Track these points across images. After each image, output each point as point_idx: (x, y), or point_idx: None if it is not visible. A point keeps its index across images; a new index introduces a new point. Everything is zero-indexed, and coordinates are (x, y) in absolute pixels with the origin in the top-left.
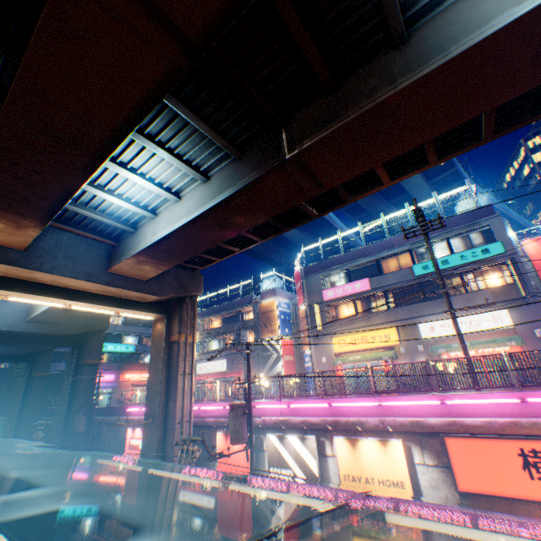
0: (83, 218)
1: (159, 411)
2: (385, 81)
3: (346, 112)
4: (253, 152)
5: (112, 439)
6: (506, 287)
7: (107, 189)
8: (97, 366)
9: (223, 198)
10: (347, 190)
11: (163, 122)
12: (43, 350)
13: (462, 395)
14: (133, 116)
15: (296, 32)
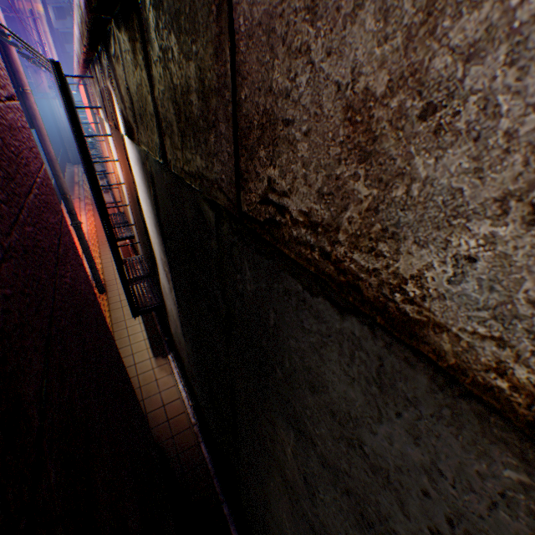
0: None
1: None
2: None
3: None
4: None
5: None
6: None
7: None
8: None
9: None
10: None
11: None
12: None
13: None
14: None
15: None
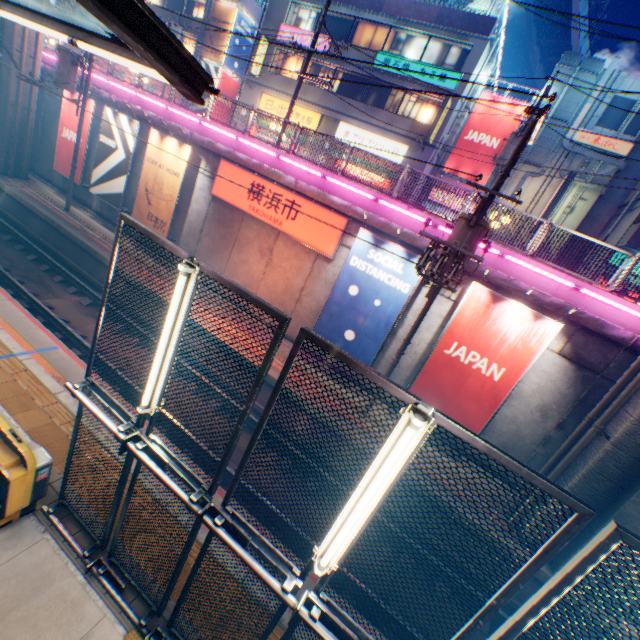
0: None
1: None
2: None
3: None
4: None
5: None
6: (424, 128)
7: None
8: None
9: None
10: None
11: None
12: None
13: (254, 142)
14: None
15: None
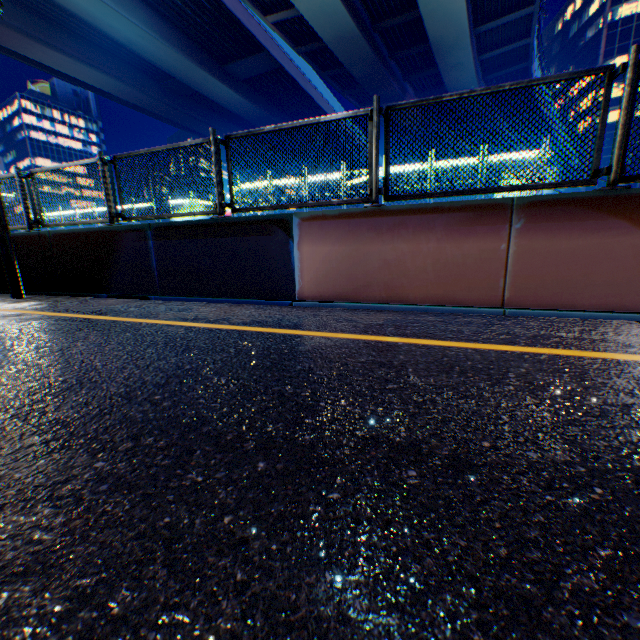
0: None
1: None
2: None
3: None
4: None
5: None
6: None
7: None
8: None
9: None
10: None
11: None
12: None
13: None
14: None
15: None
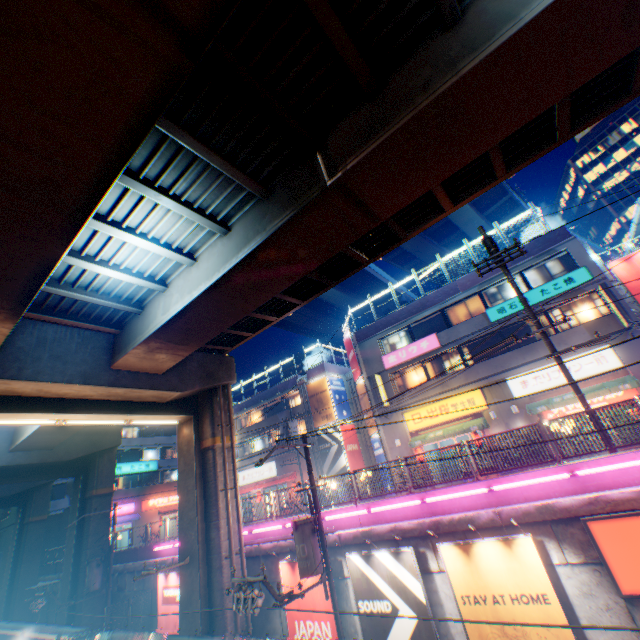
0: (71, 303)
1: (198, 545)
2: (442, 69)
3: (396, 114)
4: (282, 187)
5: (138, 593)
6: (603, 320)
7: (99, 260)
8: (110, 496)
9: (251, 249)
10: (401, 225)
11: (163, 160)
12: (38, 485)
13: (596, 460)
14: (120, 146)
15: (322, 18)
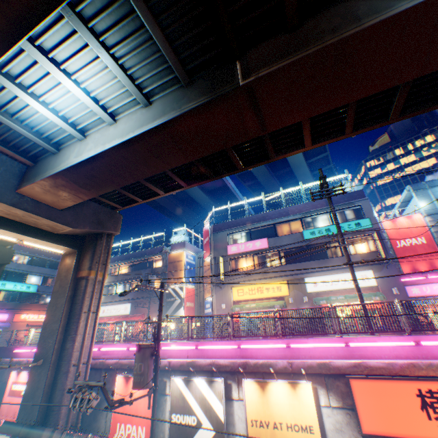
0: None
1: (53, 352)
2: (350, 21)
3: (307, 45)
4: (202, 80)
5: None
6: (372, 254)
7: (31, 92)
8: None
9: (165, 120)
10: (273, 148)
11: (112, 18)
12: None
13: (364, 338)
14: None
15: None
